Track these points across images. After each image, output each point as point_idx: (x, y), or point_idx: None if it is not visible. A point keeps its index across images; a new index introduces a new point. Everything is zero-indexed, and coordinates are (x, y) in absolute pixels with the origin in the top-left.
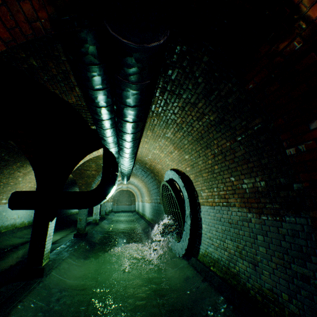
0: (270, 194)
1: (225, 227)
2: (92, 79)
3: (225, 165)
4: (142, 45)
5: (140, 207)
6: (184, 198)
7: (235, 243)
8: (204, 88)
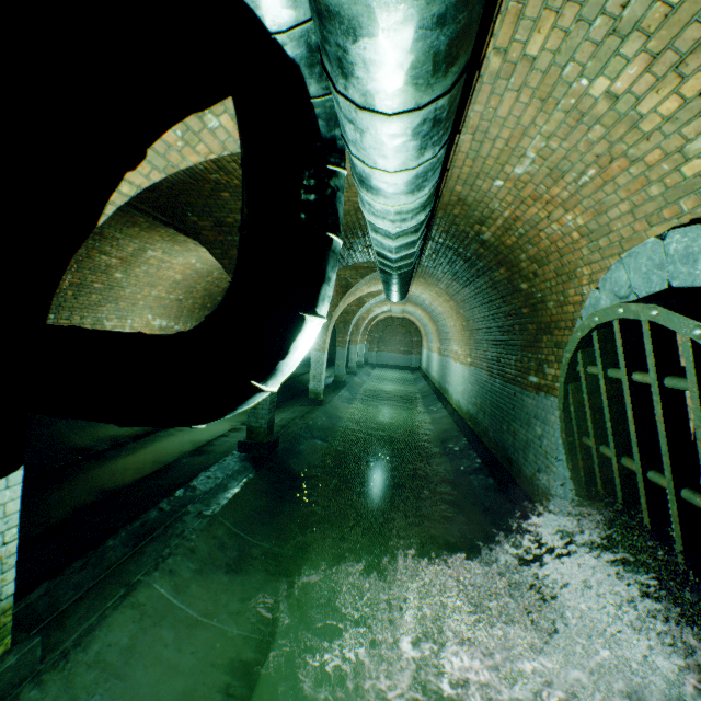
0: None
1: None
2: None
3: None
4: None
5: (433, 366)
6: None
7: None
8: None
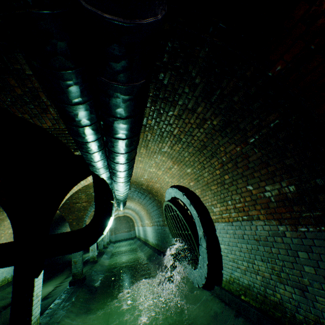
0: (305, 200)
1: (250, 245)
2: (68, 91)
3: (237, 173)
4: (134, 21)
5: (141, 232)
6: (193, 217)
7: (269, 264)
8: (203, 89)
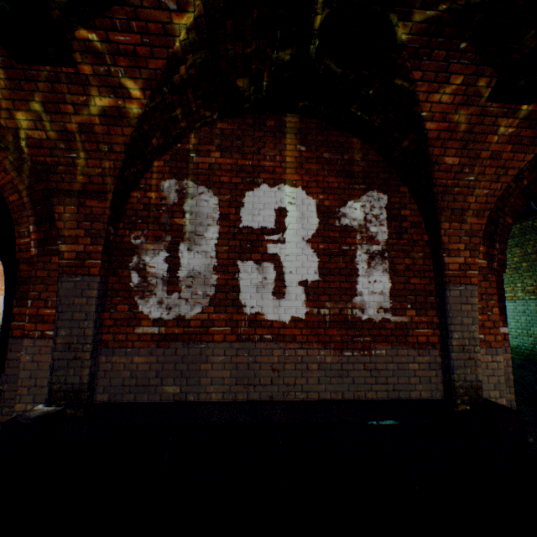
0: None
1: (530, 317)
2: None
3: None
4: None
5: None
6: None
7: None
8: None
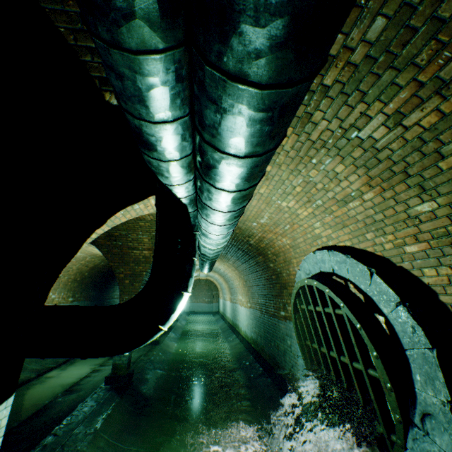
0: None
1: None
2: None
3: None
4: None
5: (228, 310)
6: (401, 343)
7: None
8: None
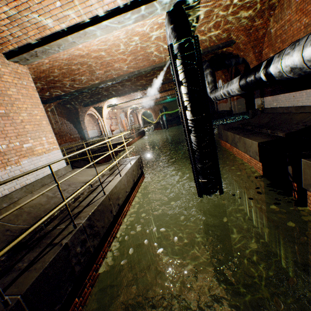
0: None
1: None
2: None
3: None
4: None
5: None
6: None
7: None
8: None
